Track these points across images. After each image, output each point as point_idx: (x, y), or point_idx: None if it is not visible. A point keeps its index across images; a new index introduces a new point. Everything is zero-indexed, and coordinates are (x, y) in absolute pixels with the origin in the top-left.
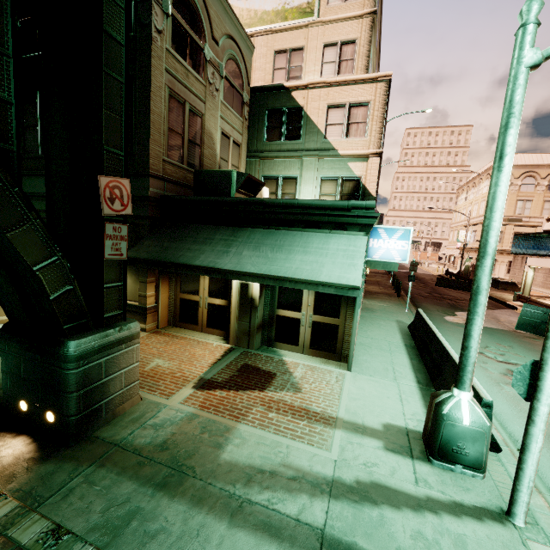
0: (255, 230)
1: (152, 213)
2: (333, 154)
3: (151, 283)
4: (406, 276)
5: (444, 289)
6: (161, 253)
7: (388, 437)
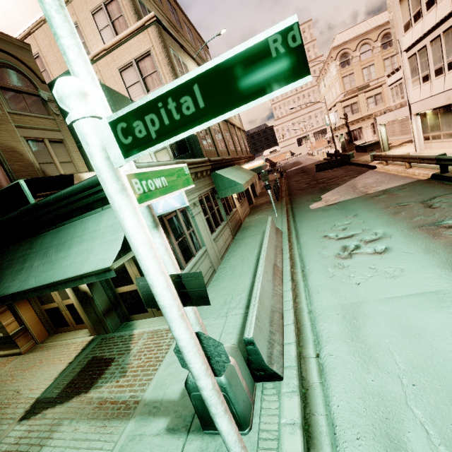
0: (47, 234)
1: None
2: None
3: (3, 312)
4: (296, 172)
5: (323, 172)
6: None
7: (178, 409)
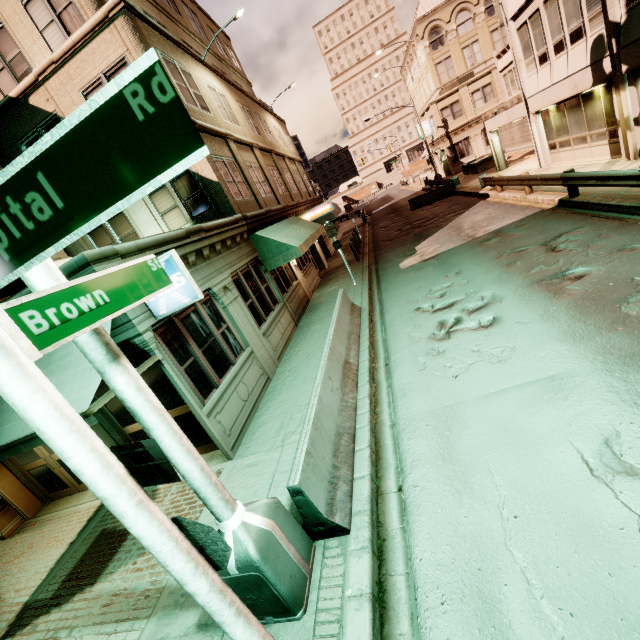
0: None
1: None
2: None
3: None
4: (385, 213)
5: (419, 210)
6: None
7: None
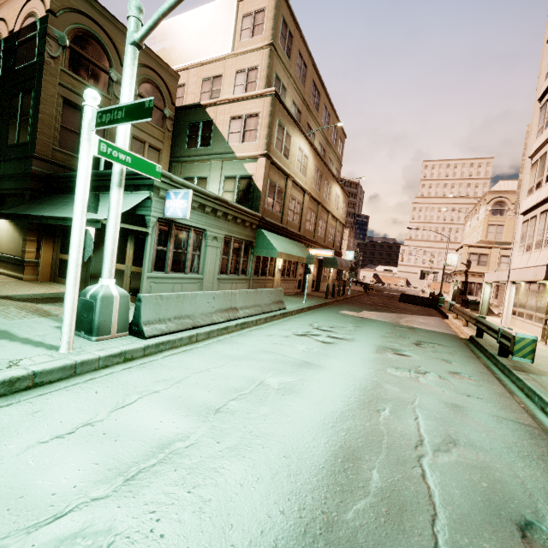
0: None
1: (35, 186)
2: (232, 156)
3: (32, 241)
4: (385, 295)
5: (403, 303)
6: (21, 211)
7: None
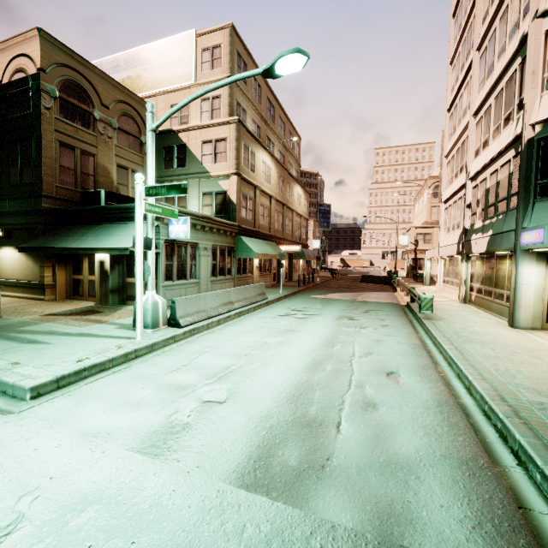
0: (103, 226)
1: (46, 220)
2: (207, 175)
3: (48, 267)
4: (349, 278)
5: (363, 283)
6: (43, 243)
7: (126, 325)
